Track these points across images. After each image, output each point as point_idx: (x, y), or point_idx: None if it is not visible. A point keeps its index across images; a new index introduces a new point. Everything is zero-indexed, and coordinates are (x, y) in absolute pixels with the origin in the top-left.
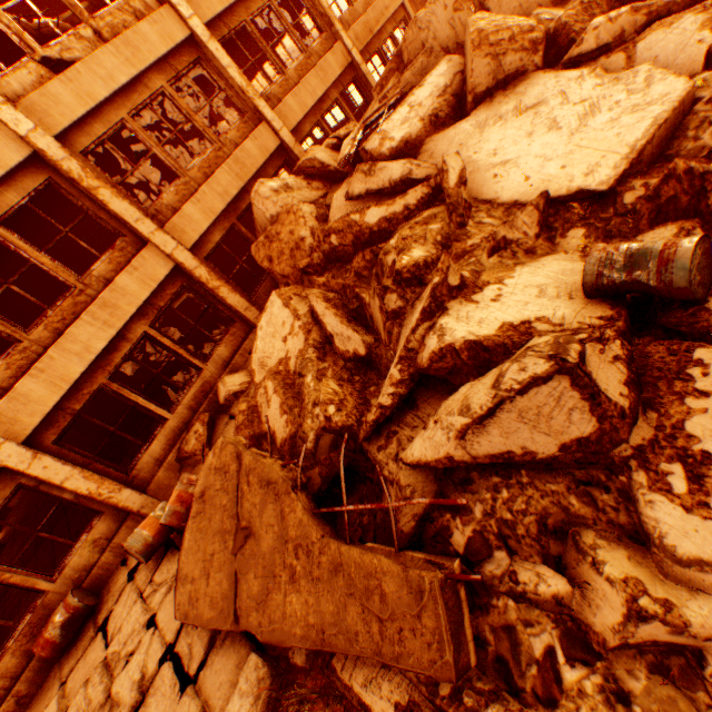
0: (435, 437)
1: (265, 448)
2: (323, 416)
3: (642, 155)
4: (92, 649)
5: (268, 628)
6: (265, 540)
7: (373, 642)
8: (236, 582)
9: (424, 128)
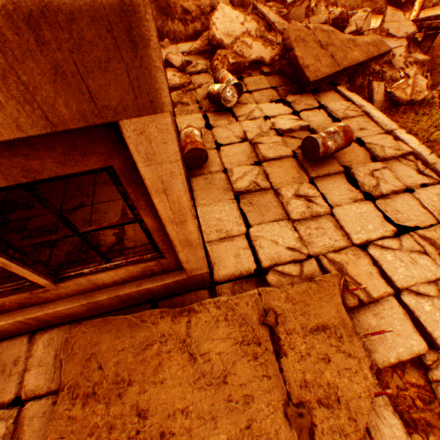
0: (357, 23)
1: (248, 72)
2: (328, 18)
3: None
4: (228, 151)
5: (352, 62)
6: (336, 44)
7: (376, 52)
8: (332, 59)
9: None
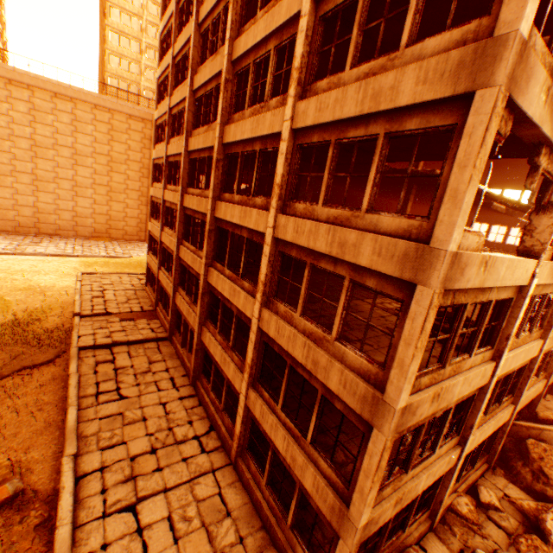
0: None
1: None
2: None
3: None
4: None
5: None
6: None
7: None
8: None
9: None
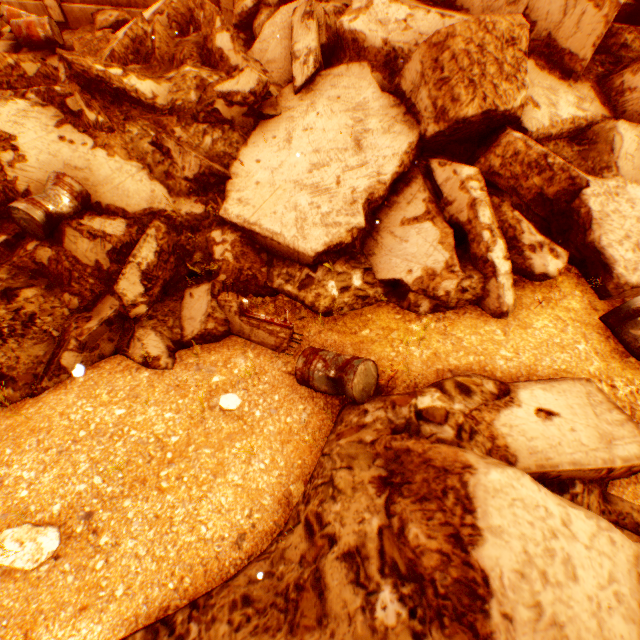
0: None
1: None
2: None
3: (257, 237)
4: None
5: None
6: None
7: None
8: None
9: (379, 51)
